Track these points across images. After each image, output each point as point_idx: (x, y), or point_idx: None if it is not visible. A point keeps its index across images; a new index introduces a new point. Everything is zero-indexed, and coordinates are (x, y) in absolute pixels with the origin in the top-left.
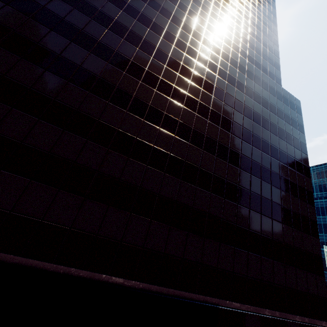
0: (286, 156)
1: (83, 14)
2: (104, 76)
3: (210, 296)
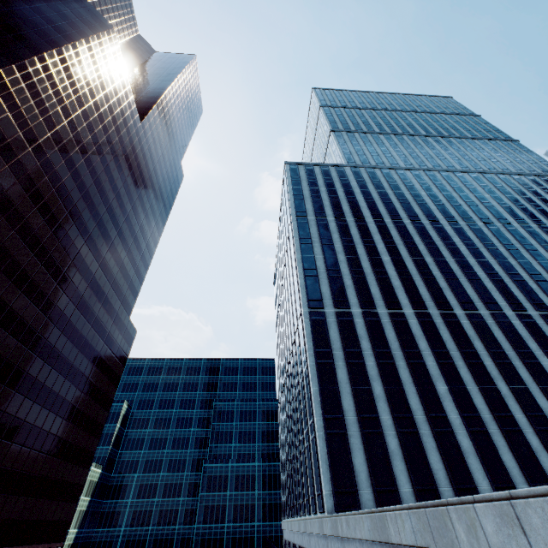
0: (100, 393)
1: None
2: None
3: None
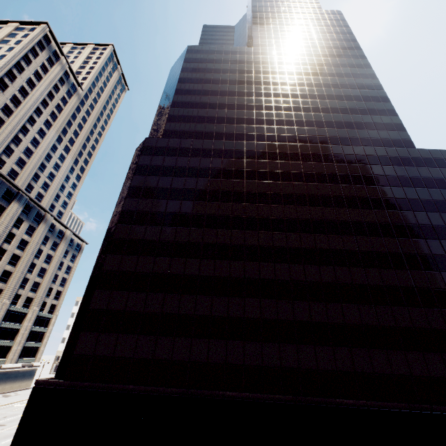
0: None
1: (226, 203)
2: (261, 244)
3: (435, 404)
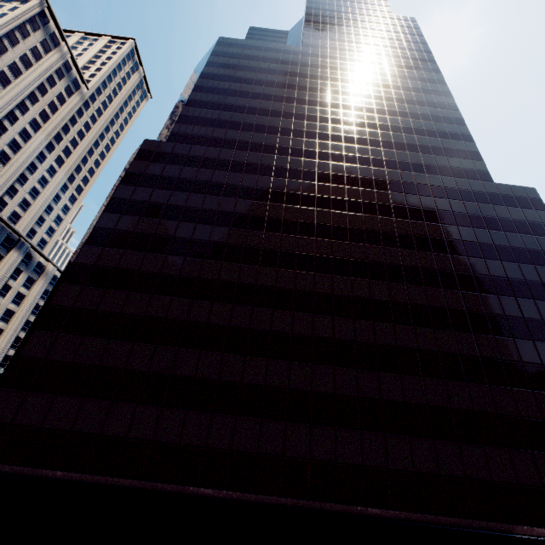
0: (542, 287)
1: (239, 229)
2: (280, 285)
3: (495, 521)
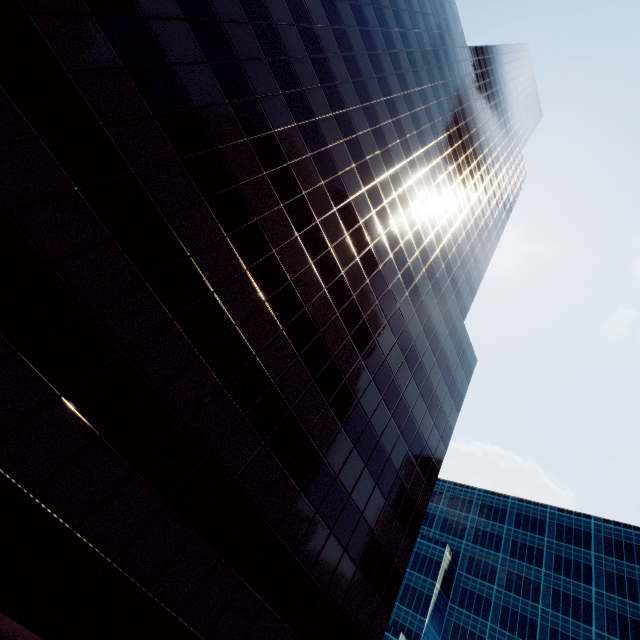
0: (415, 431)
1: None
2: (182, 74)
3: None
